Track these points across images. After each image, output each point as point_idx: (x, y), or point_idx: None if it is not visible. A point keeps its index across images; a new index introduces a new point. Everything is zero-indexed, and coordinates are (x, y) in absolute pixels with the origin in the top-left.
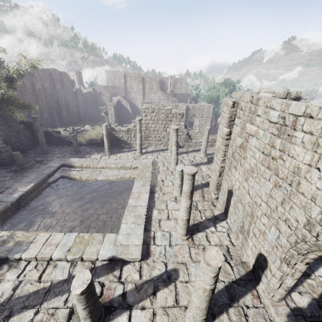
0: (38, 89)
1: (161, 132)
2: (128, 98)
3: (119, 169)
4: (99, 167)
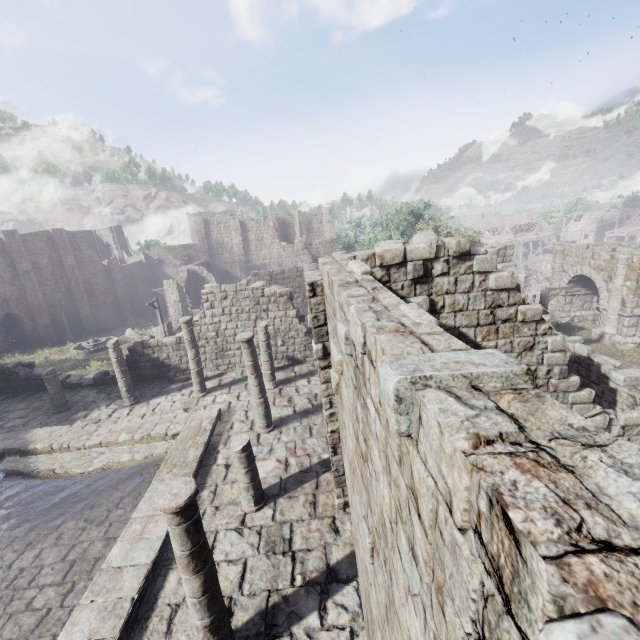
0: (24, 273)
1: None
2: (218, 264)
3: (139, 443)
4: (92, 444)
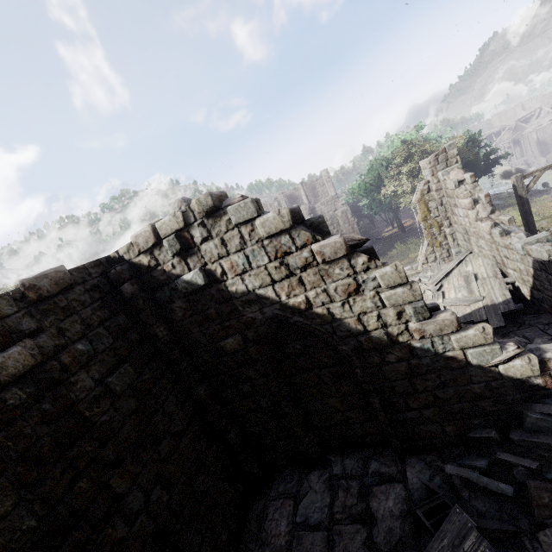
0: None
1: None
2: None
3: None
4: None
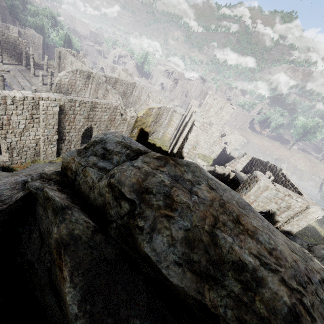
0: None
1: (12, 51)
2: None
3: None
4: None
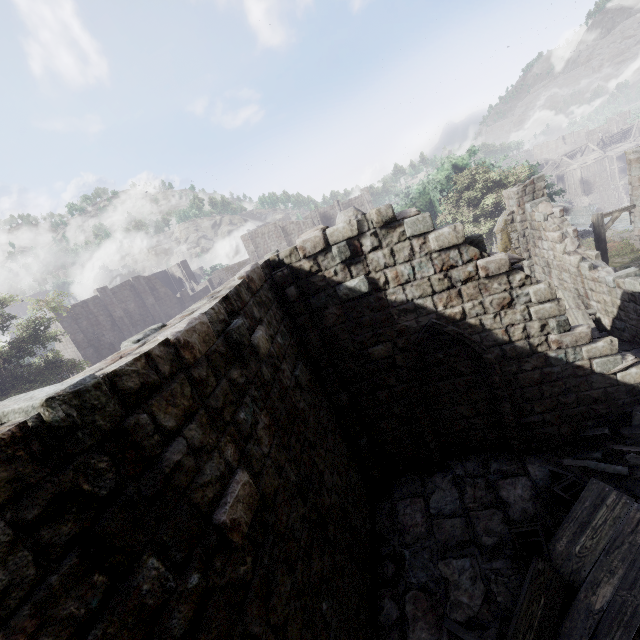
0: (120, 319)
1: None
2: None
3: None
4: None
